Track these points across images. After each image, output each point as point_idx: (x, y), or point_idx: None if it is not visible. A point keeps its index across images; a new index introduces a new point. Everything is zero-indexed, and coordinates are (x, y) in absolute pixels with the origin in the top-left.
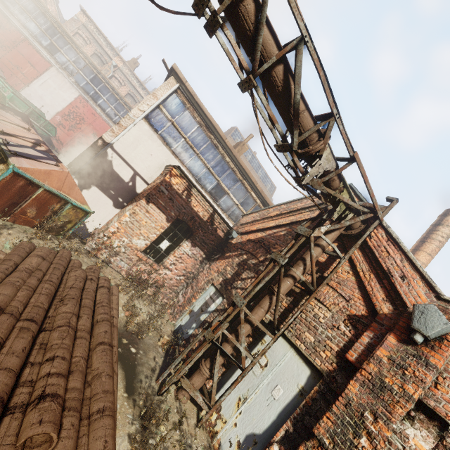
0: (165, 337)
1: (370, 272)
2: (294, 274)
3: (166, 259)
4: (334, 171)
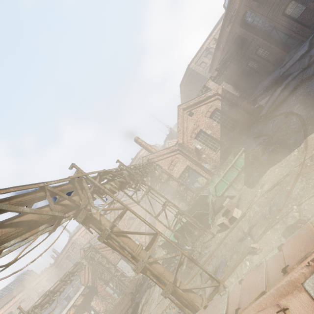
0: (120, 297)
1: (104, 248)
2: (105, 263)
3: (97, 310)
4: (85, 258)
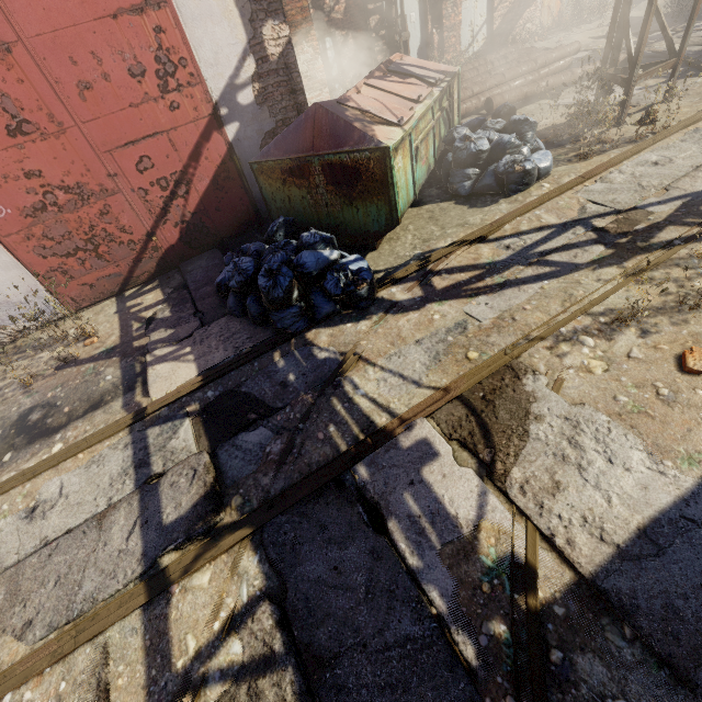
0: None
1: None
2: None
3: None
4: None
